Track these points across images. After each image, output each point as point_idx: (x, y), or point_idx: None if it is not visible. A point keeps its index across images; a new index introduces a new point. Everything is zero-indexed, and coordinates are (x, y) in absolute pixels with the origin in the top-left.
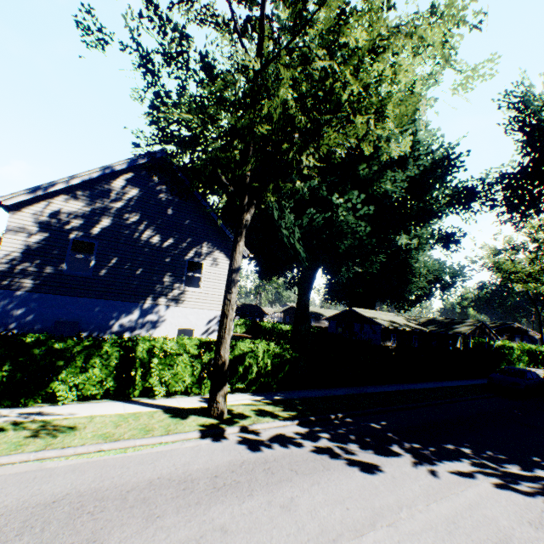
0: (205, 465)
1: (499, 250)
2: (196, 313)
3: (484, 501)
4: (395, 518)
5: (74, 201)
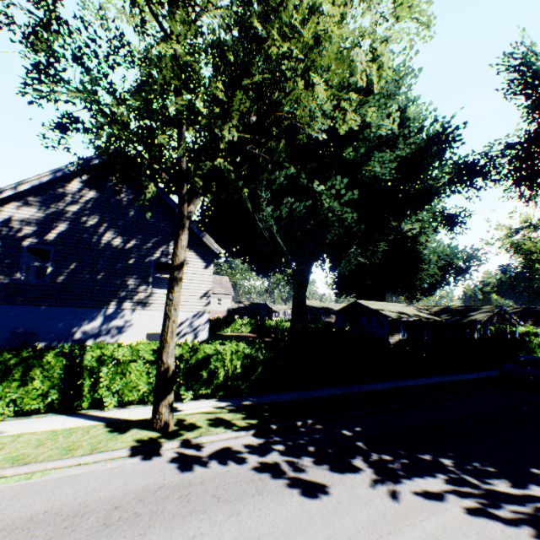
0: (112, 492)
1: (515, 229)
2: None
3: (446, 535)
4: None
5: (26, 207)
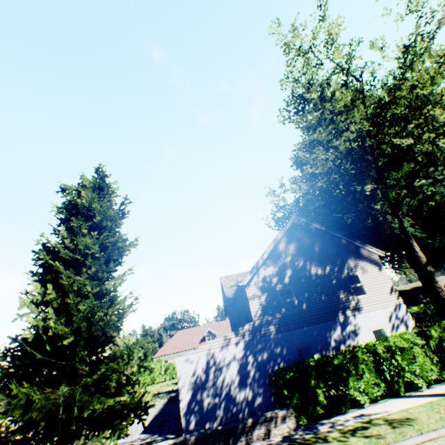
0: None
1: None
2: (376, 314)
3: None
4: None
5: (267, 267)
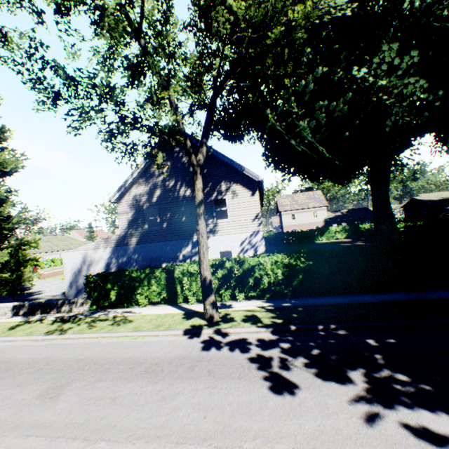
0: (161, 354)
1: None
2: (230, 238)
3: None
4: (234, 444)
5: (140, 186)
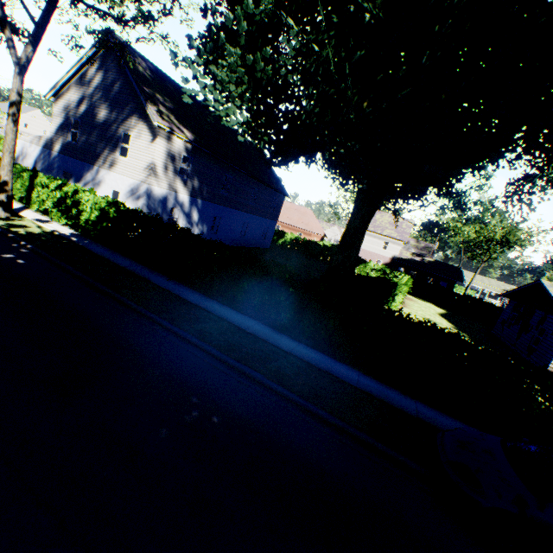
0: None
1: None
2: (123, 179)
3: None
4: None
5: (74, 92)
